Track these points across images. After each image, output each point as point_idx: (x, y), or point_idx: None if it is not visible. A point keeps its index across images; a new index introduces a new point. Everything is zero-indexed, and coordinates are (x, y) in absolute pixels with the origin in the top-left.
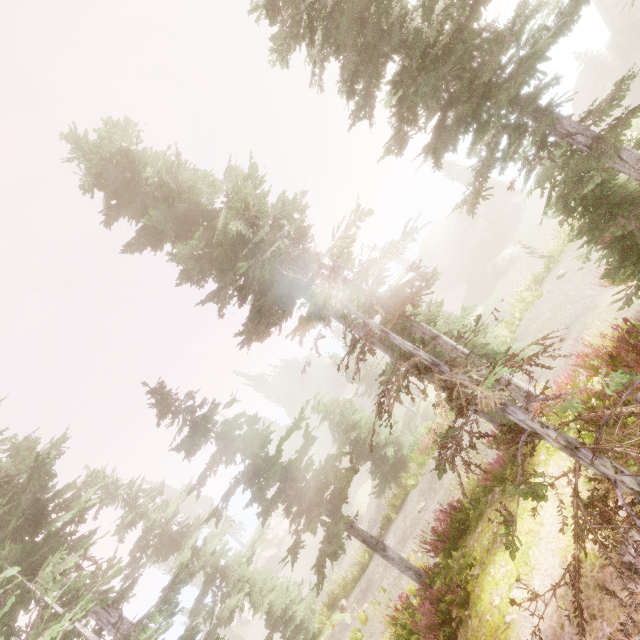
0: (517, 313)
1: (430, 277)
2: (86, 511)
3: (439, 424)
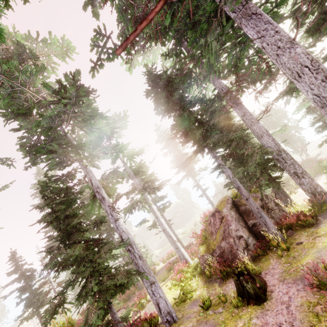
0: None
1: None
2: None
3: None
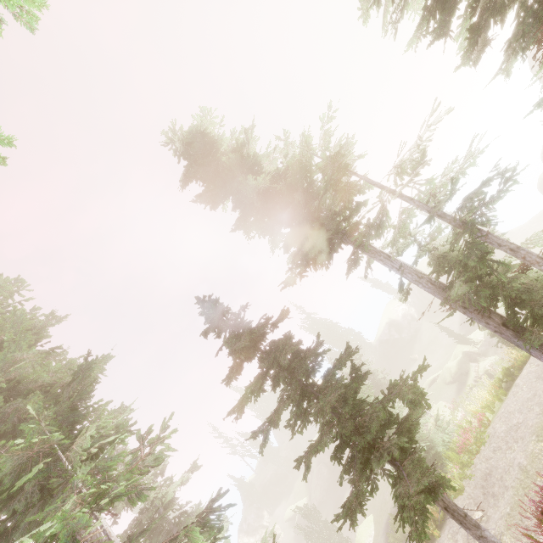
0: None
1: (510, 177)
2: (107, 444)
3: (477, 420)
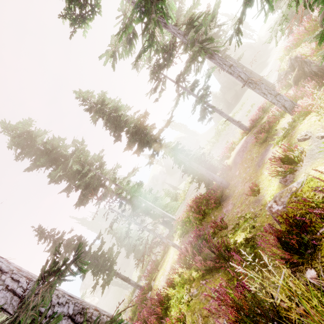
0: (186, 187)
1: (141, 184)
2: None
3: (160, 233)
